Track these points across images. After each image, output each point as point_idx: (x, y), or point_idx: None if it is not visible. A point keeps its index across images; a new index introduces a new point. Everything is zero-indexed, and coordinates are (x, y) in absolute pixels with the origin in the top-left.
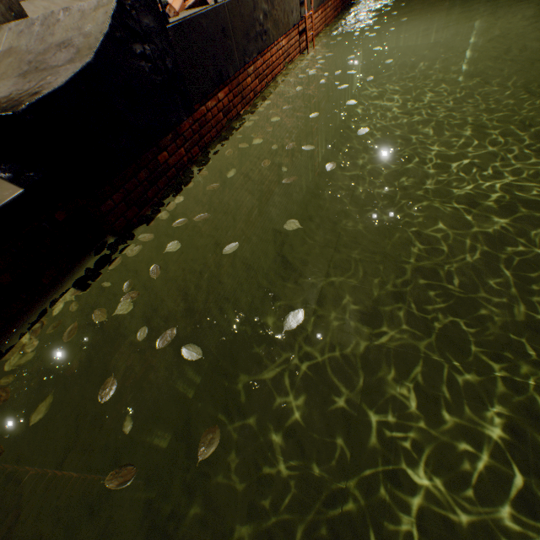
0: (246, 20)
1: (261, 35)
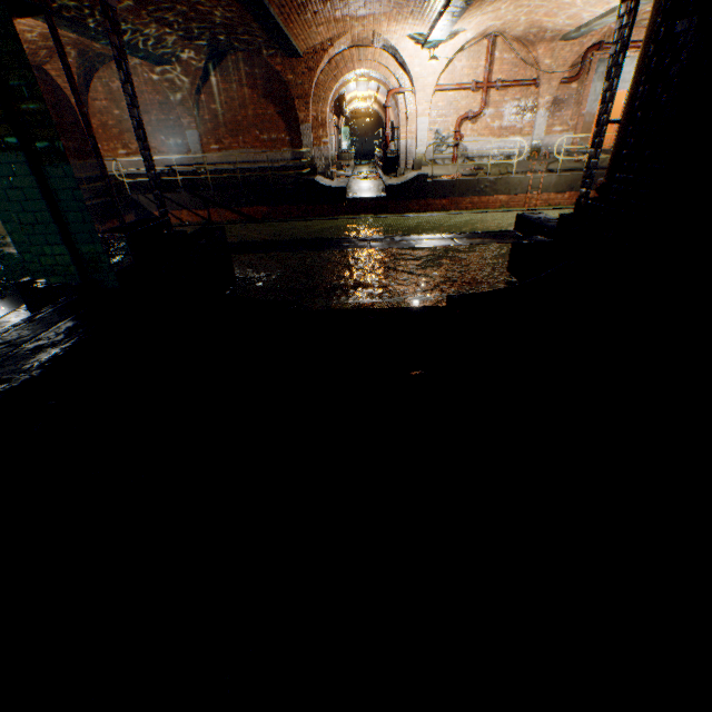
0: (470, 186)
1: (479, 192)
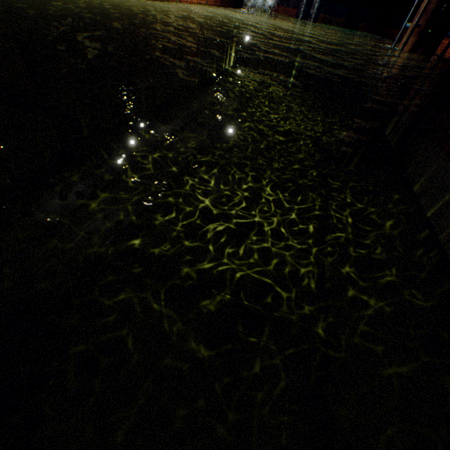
0: None
1: None
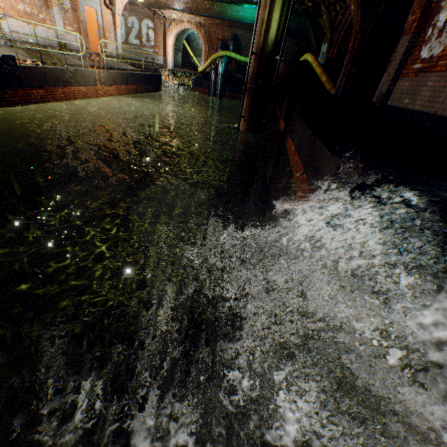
0: (59, 76)
1: (67, 82)
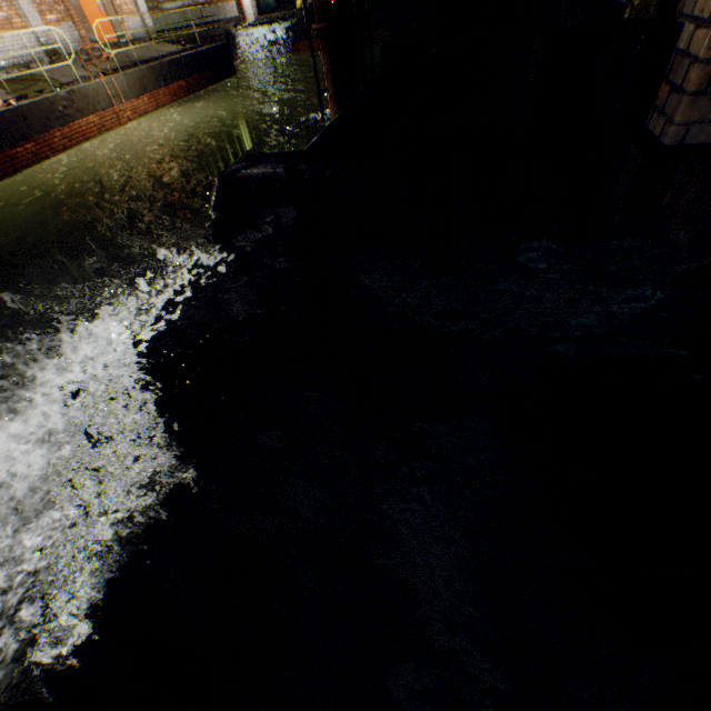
0: (46, 112)
1: (63, 118)
